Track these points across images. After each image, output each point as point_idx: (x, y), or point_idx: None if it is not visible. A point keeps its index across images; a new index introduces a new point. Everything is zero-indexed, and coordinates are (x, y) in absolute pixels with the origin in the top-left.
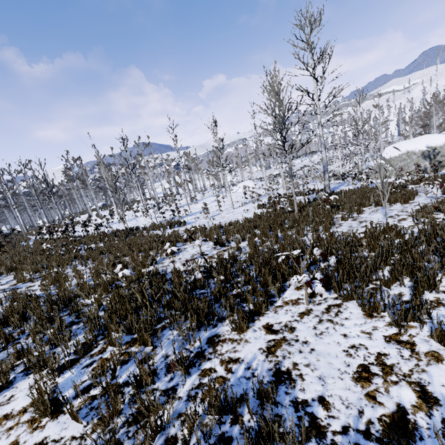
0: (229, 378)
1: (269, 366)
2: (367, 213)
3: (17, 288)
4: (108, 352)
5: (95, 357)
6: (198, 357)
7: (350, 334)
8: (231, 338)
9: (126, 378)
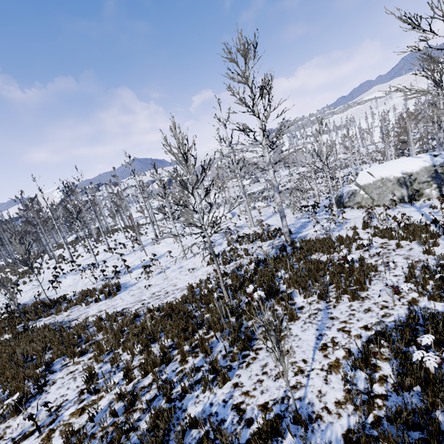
0: None
1: None
2: (302, 319)
3: None
4: None
5: None
6: None
7: None
8: None
9: None
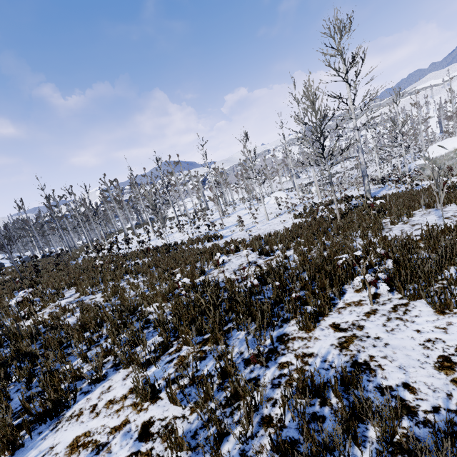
0: (307, 369)
1: (345, 358)
2: (418, 215)
3: (81, 301)
4: (184, 351)
5: (174, 355)
6: (272, 353)
7: (423, 329)
8: (300, 337)
9: (208, 371)
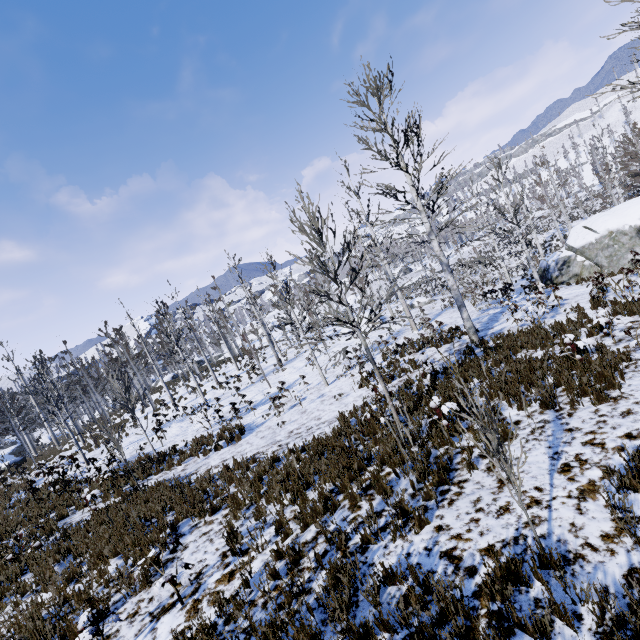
0: None
1: None
2: (522, 437)
3: None
4: None
5: None
6: None
7: None
8: None
9: None
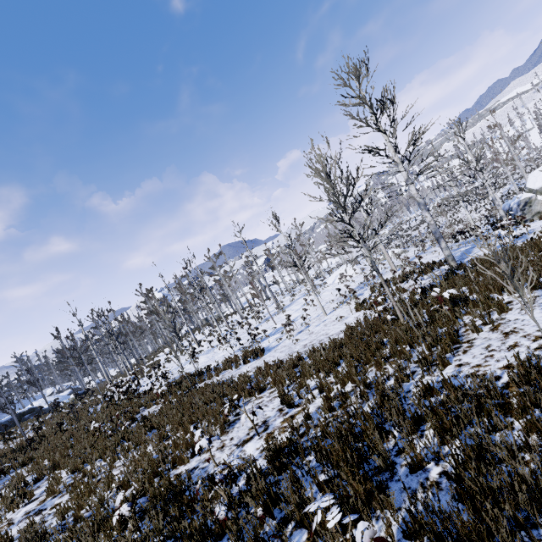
0: None
1: None
2: (516, 308)
3: (41, 510)
4: None
5: None
6: None
7: None
8: None
9: None
